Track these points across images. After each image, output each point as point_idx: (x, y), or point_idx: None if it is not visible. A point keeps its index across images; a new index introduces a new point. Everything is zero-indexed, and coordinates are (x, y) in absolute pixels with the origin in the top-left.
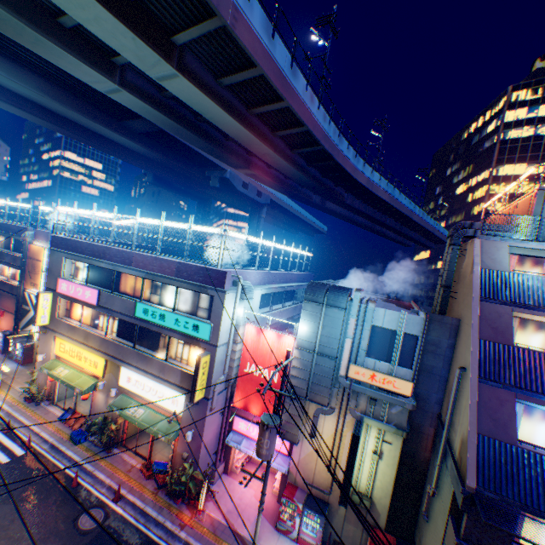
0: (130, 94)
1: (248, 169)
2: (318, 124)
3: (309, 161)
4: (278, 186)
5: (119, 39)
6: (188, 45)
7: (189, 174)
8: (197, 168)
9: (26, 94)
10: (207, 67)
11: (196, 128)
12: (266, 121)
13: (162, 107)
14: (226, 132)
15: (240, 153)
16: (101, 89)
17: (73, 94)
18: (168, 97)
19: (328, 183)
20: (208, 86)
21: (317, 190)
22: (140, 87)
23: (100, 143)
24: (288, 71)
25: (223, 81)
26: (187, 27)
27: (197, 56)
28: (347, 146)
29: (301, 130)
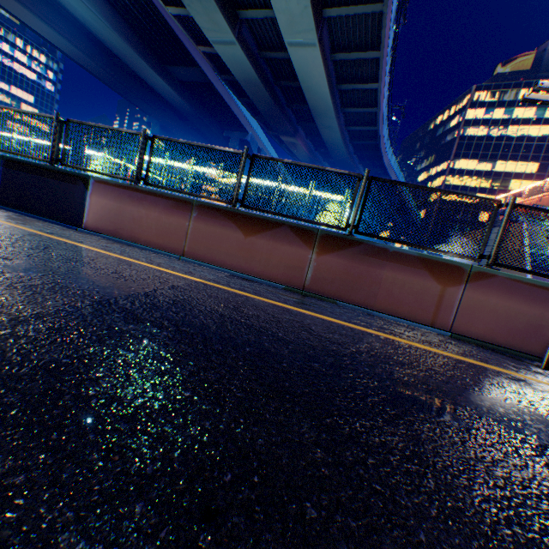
0: (241, 49)
1: (294, 137)
2: (382, 107)
3: (352, 138)
4: (307, 158)
5: (290, 3)
6: (330, 18)
7: (208, 132)
8: (218, 126)
9: (84, 16)
10: (329, 40)
11: (272, 91)
12: (343, 96)
13: (257, 66)
14: (308, 101)
15: (292, 121)
16: (212, 38)
17: (130, 25)
18: (264, 57)
19: (355, 160)
20: (326, 58)
21: (345, 166)
22: (248, 43)
23: (124, 83)
24: (388, 57)
25: (338, 55)
26: (343, 3)
27: (328, 28)
28: (386, 128)
29: (371, 111)
